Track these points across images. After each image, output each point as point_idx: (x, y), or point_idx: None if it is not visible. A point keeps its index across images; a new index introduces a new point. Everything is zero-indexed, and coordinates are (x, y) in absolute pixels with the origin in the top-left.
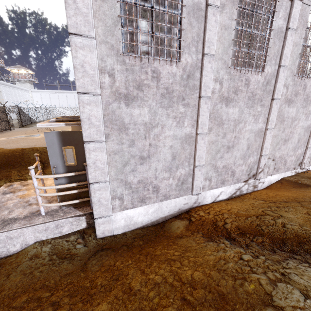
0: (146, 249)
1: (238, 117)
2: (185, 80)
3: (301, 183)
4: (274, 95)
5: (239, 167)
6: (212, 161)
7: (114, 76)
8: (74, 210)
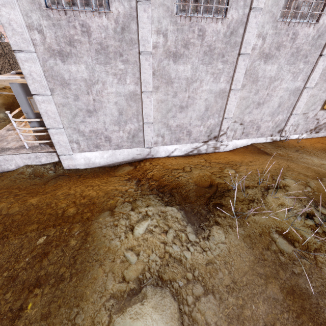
0: (88, 179)
1: (191, 75)
2: (120, 33)
3: (262, 150)
4: (241, 49)
5: (197, 128)
6: (163, 119)
7: (43, 32)
8: (49, 147)
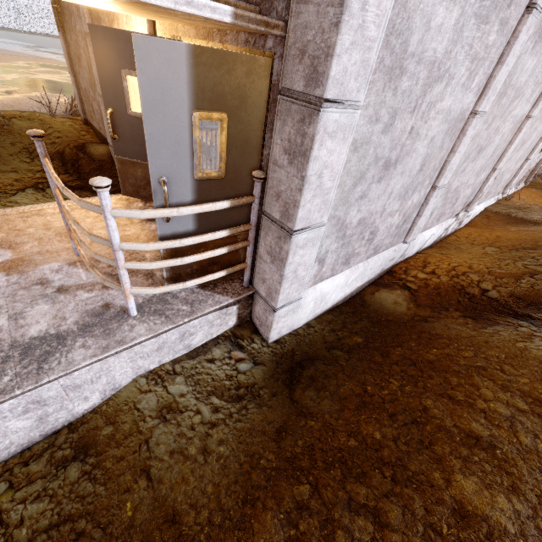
0: (390, 351)
1: (524, 82)
2: None
3: (515, 217)
4: None
5: (466, 191)
6: (452, 177)
7: None
8: (205, 293)
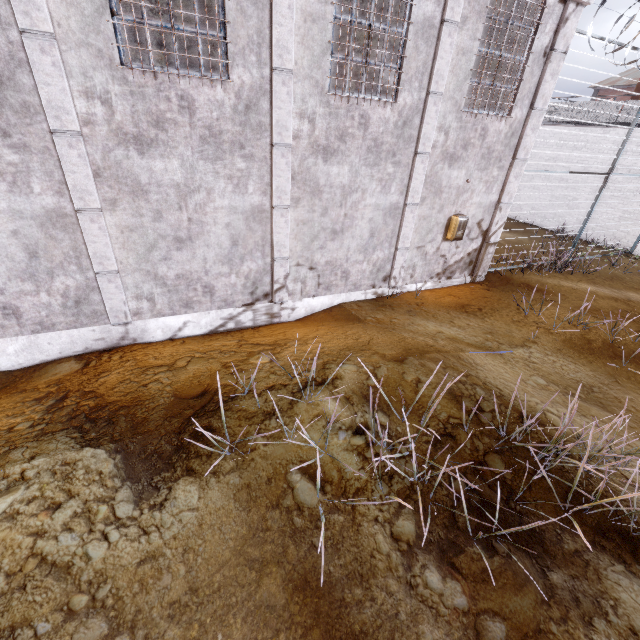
0: None
1: (185, 179)
2: None
3: (354, 314)
4: (273, 136)
5: (223, 280)
6: (142, 264)
7: None
8: None
